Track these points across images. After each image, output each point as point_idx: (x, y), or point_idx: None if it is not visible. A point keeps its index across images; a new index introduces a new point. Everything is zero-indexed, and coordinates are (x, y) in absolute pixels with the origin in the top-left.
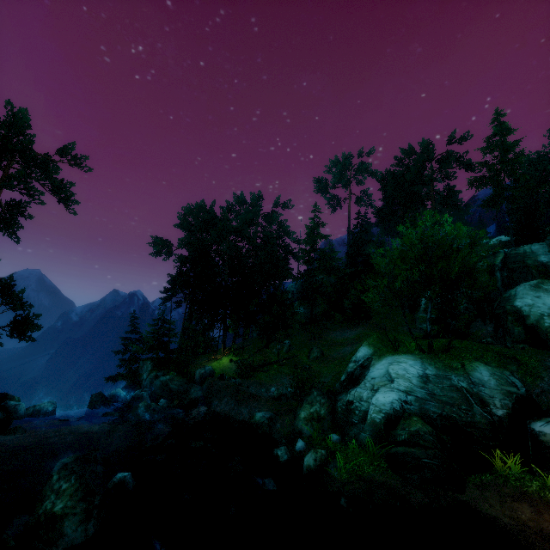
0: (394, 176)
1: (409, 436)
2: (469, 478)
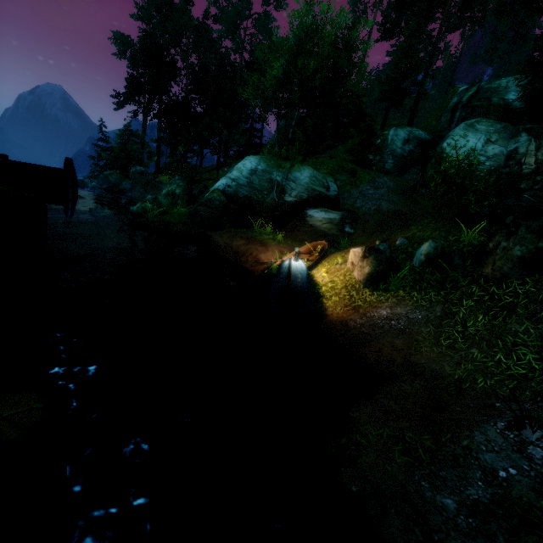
0: None
1: (205, 201)
2: (230, 229)
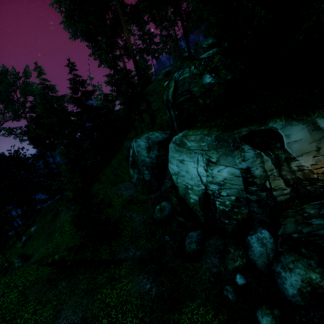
0: (60, 2)
1: None
2: None
